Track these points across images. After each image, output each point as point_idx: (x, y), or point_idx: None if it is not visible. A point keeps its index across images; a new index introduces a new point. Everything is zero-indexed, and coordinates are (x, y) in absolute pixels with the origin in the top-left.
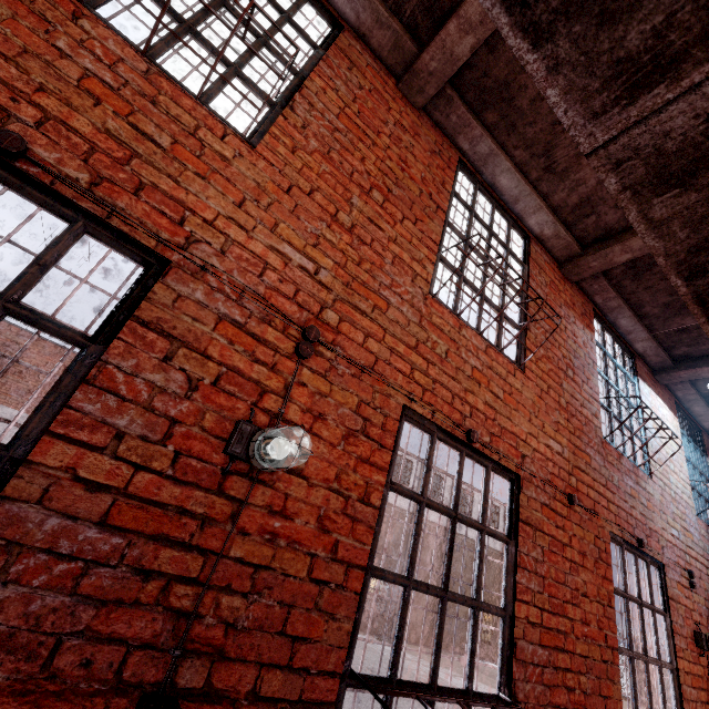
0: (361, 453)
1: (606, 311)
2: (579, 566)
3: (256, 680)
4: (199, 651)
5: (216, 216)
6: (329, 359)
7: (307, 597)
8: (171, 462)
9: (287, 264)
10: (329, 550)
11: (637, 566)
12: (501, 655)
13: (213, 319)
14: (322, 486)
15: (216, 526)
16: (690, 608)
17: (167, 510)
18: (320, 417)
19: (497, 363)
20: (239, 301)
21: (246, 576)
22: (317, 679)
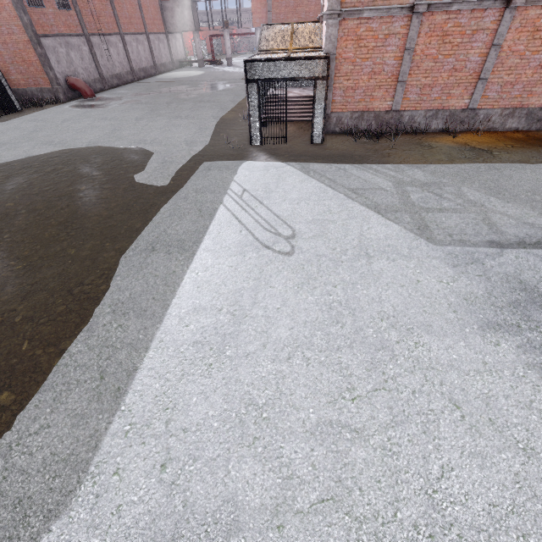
0: None
1: None
2: None
3: None
4: None
5: None
6: None
7: None
8: None
9: None
10: None
11: None
12: None
13: None
14: None
15: None
16: None
17: None
18: None
19: None
20: None
21: None
22: None
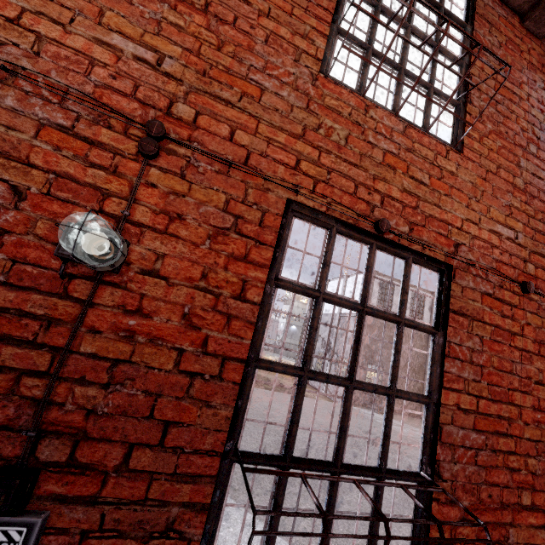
0: (234, 251)
1: None
2: (534, 355)
3: (125, 456)
4: (60, 432)
5: (22, 14)
6: (185, 157)
7: (176, 387)
8: (4, 270)
9: (121, 58)
10: (199, 344)
11: None
12: (423, 438)
13: (33, 126)
14: (187, 286)
15: (64, 326)
16: None
17: (6, 313)
18: (178, 217)
19: (421, 145)
20: (64, 105)
21: (103, 369)
22: (194, 457)
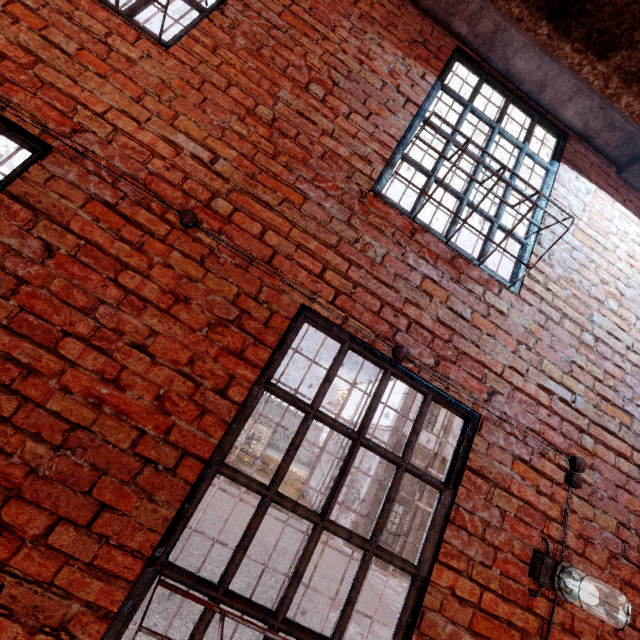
0: None
1: (485, 50)
2: (156, 309)
3: None
4: None
5: None
6: None
7: None
8: None
9: None
10: None
11: (380, 387)
12: None
13: None
14: None
15: None
16: (548, 515)
17: None
18: None
19: (93, 18)
20: None
21: None
22: None
